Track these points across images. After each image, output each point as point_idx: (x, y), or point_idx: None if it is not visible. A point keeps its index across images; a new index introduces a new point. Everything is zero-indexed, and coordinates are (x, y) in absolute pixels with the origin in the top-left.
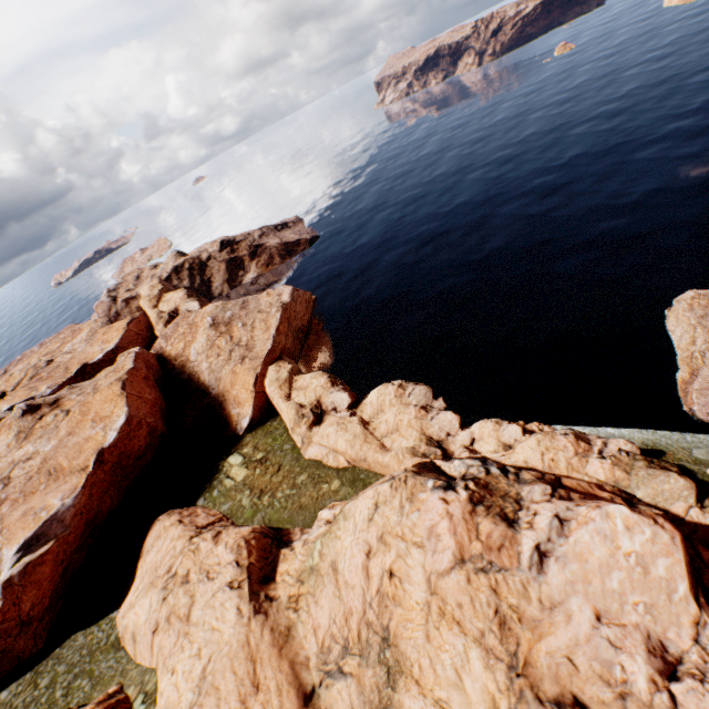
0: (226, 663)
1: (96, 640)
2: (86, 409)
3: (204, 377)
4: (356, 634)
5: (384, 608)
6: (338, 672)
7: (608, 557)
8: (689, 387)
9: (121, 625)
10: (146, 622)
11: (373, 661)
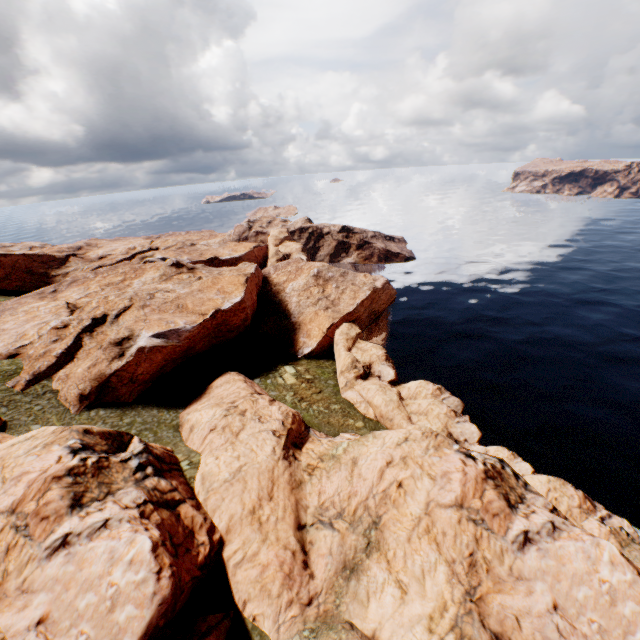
0: (255, 472)
1: (164, 418)
2: (216, 281)
3: (291, 306)
4: (353, 509)
5: (384, 504)
6: (329, 524)
7: (584, 573)
8: None
9: (183, 418)
10: (208, 422)
11: (359, 532)
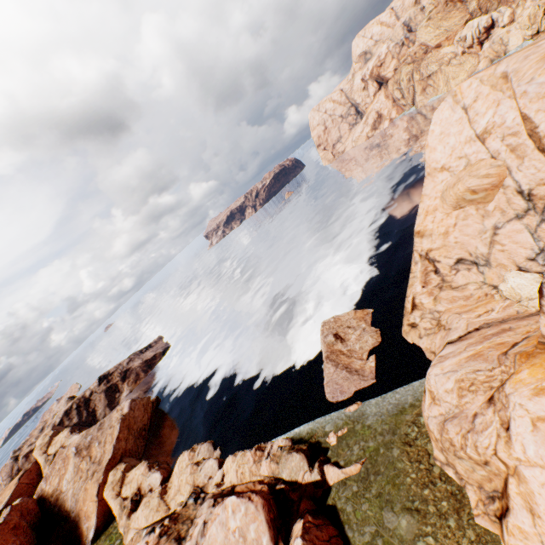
0: None
1: None
2: None
3: (68, 503)
4: None
5: None
6: None
7: (225, 539)
8: (324, 383)
9: None
10: None
11: None
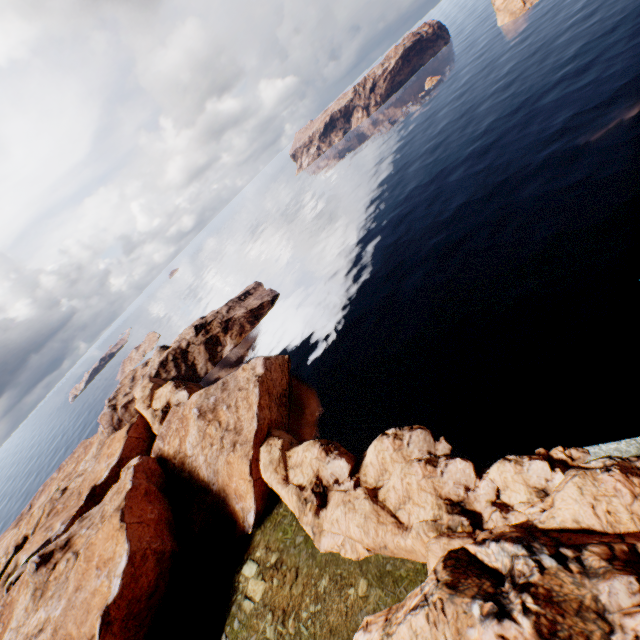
0: None
1: None
2: (91, 553)
3: (202, 472)
4: None
5: None
6: None
7: None
8: None
9: None
10: None
11: None
